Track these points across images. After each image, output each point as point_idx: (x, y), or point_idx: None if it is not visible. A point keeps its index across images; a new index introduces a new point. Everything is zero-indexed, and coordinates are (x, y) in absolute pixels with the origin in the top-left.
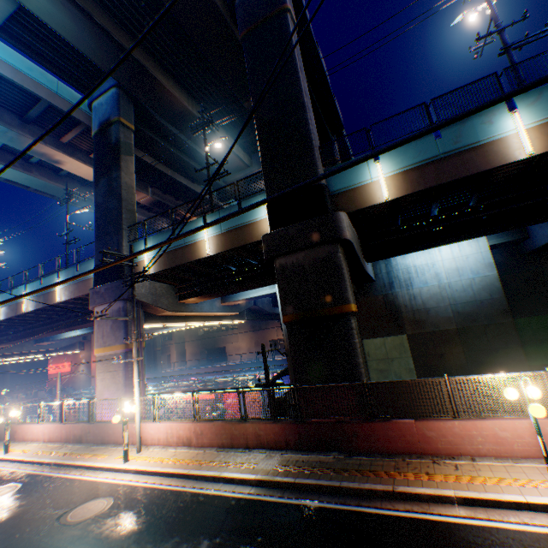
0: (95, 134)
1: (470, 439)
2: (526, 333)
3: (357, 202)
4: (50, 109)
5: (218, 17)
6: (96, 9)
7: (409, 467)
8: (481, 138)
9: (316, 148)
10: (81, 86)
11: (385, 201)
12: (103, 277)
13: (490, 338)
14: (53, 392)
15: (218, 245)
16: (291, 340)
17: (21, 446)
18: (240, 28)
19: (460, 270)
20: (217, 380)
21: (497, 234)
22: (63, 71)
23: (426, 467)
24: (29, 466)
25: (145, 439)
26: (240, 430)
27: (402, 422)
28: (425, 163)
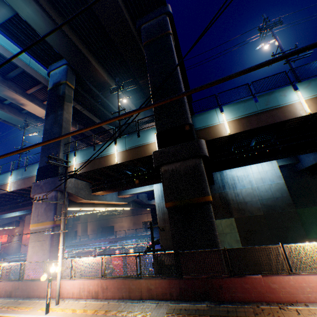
0: (50, 89)
1: (302, 290)
2: (302, 218)
3: (211, 135)
4: (23, 73)
5: (131, 34)
6: (61, 22)
7: (265, 313)
8: (280, 103)
9: (187, 103)
10: (45, 63)
11: (228, 135)
12: (43, 175)
13: (283, 220)
14: None
15: (123, 157)
16: (171, 219)
17: None
18: (143, 40)
19: (263, 179)
20: (111, 248)
21: (282, 159)
22: (35, 53)
23: (277, 313)
24: None
25: (62, 293)
26: (136, 285)
27: (254, 277)
28: (250, 115)
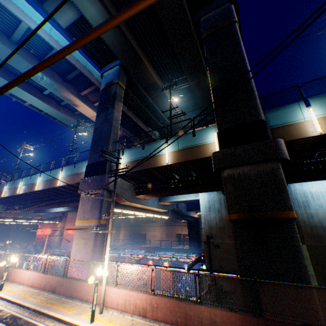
0: (102, 89)
1: None
2: None
3: (292, 134)
4: (80, 75)
5: (188, 28)
6: None
7: None
8: None
9: (257, 97)
10: (99, 65)
11: (318, 134)
12: (91, 172)
13: None
14: (36, 247)
15: (175, 158)
16: (236, 235)
17: (11, 286)
18: (202, 33)
19: None
20: (147, 257)
21: None
22: (92, 55)
23: None
24: (14, 306)
25: (106, 301)
26: (194, 311)
27: None
28: None
